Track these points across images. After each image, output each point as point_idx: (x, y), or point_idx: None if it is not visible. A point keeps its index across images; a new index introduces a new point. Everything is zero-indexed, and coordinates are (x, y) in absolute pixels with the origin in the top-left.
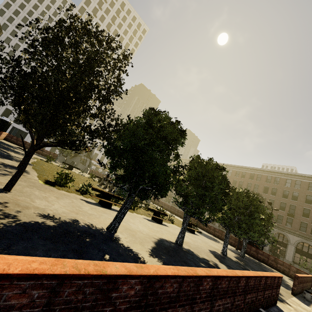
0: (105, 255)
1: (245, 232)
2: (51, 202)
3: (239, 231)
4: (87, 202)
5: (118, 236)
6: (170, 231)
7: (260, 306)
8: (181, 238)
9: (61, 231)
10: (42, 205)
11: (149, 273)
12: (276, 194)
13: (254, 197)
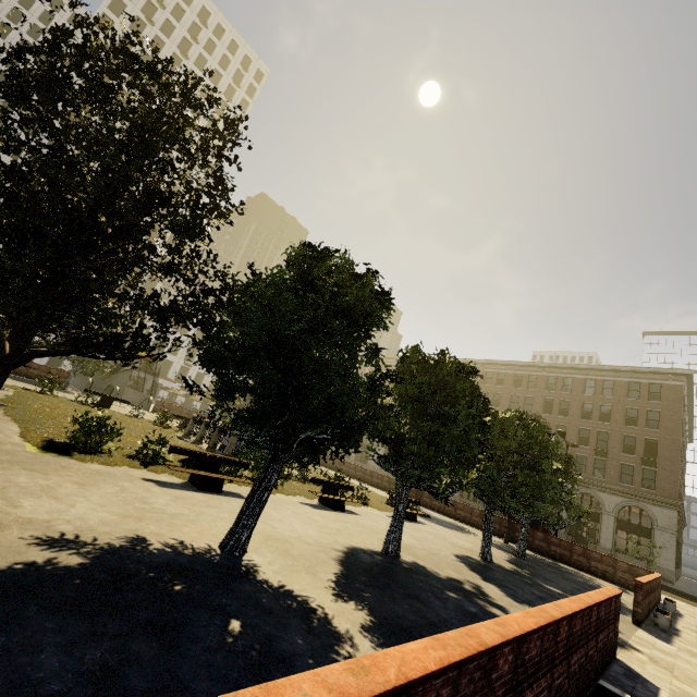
0: (230, 622)
1: (527, 505)
2: (67, 498)
3: (514, 504)
4: (159, 484)
5: (251, 562)
6: (366, 525)
7: (592, 673)
8: (394, 540)
9: (104, 577)
10: (42, 513)
11: (389, 683)
12: (569, 413)
13: (536, 425)
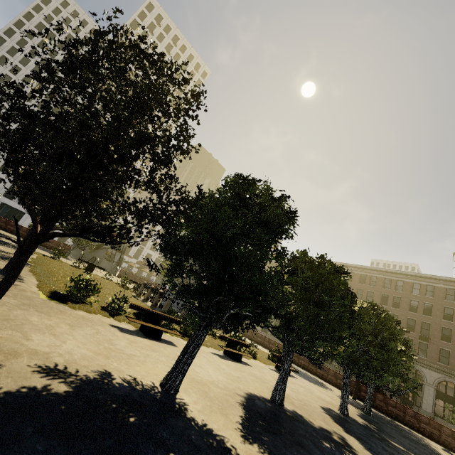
0: None
1: (377, 375)
2: (61, 335)
3: (367, 373)
4: (121, 329)
5: (182, 401)
6: (257, 375)
7: None
8: (280, 391)
9: (81, 404)
10: (44, 346)
11: None
12: (400, 306)
13: (386, 315)
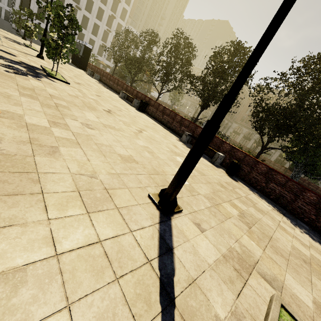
0: None
1: None
2: None
3: None
4: None
5: None
6: None
7: None
8: None
9: None
10: None
11: None
12: None
13: None
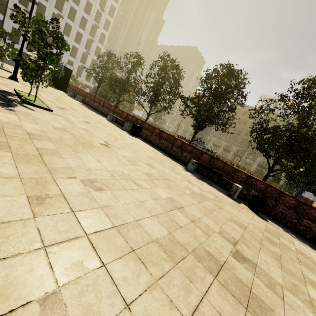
0: None
1: None
2: None
3: None
4: None
5: None
6: None
7: None
8: None
9: None
10: None
11: None
12: None
13: None
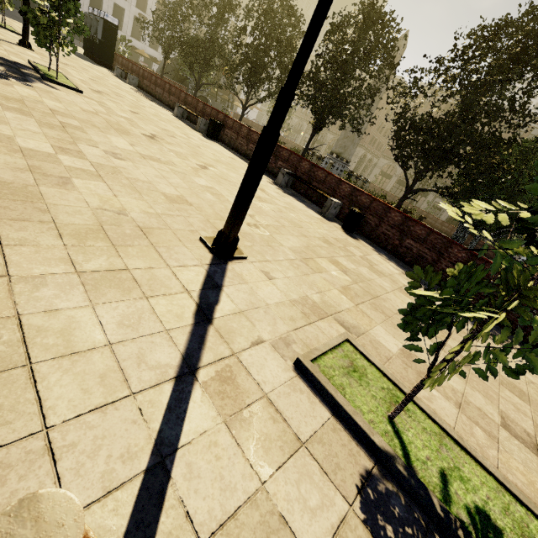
0: None
1: None
2: None
3: None
4: None
5: None
6: None
7: None
8: None
9: None
10: None
11: None
12: None
13: None
